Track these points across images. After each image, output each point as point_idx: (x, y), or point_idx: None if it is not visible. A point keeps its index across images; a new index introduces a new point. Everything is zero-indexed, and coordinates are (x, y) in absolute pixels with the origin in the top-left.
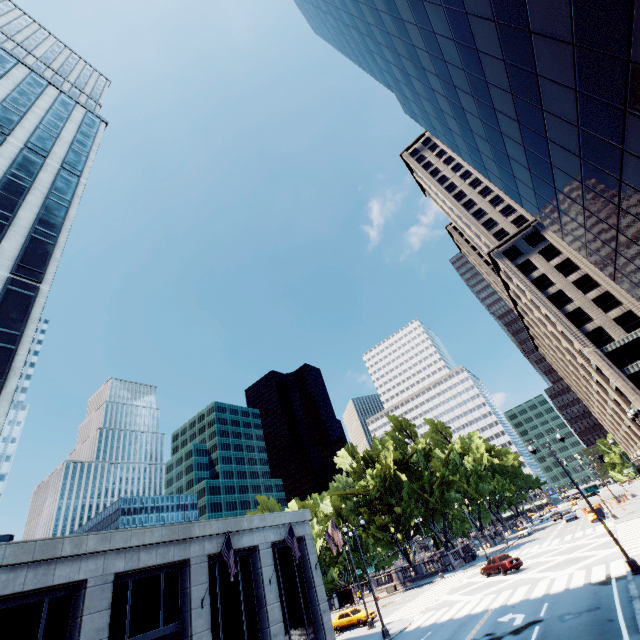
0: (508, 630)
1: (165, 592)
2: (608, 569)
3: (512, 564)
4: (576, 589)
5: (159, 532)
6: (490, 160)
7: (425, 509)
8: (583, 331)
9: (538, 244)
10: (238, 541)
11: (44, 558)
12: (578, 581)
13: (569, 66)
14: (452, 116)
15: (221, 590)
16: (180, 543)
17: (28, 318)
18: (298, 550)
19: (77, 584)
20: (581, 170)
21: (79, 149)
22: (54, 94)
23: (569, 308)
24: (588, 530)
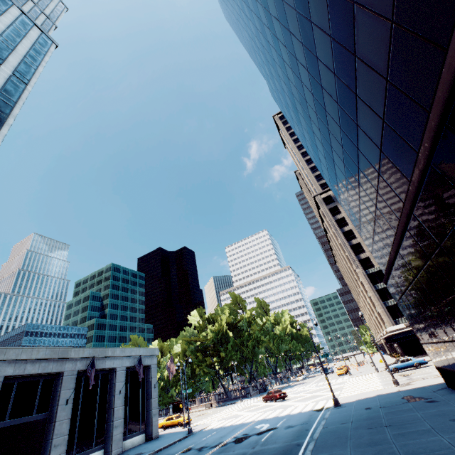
0: (256, 432)
1: (41, 392)
2: (326, 403)
3: (280, 396)
4: (304, 412)
5: (44, 352)
6: (309, 144)
7: (241, 356)
8: (358, 258)
9: None
10: (102, 364)
11: None
12: (308, 408)
13: (337, 113)
14: (292, 110)
15: (83, 394)
16: (58, 361)
17: None
18: (142, 374)
19: None
20: (345, 170)
21: (30, 62)
22: (16, 13)
23: (353, 242)
24: (333, 380)
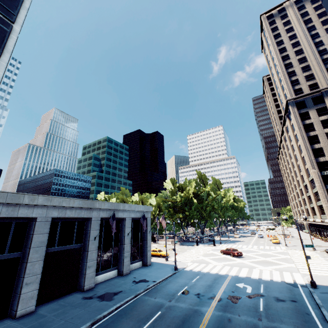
0: (244, 294)
1: (77, 229)
2: (293, 277)
3: (238, 254)
4: (277, 282)
5: (78, 202)
6: None
7: (199, 216)
8: (316, 160)
9: (318, 104)
10: (116, 214)
11: (12, 203)
12: (277, 278)
13: None
14: None
15: (104, 233)
16: (88, 209)
17: (3, 47)
18: (146, 226)
19: (31, 218)
20: None
21: None
22: None
23: (316, 146)
24: (272, 247)
